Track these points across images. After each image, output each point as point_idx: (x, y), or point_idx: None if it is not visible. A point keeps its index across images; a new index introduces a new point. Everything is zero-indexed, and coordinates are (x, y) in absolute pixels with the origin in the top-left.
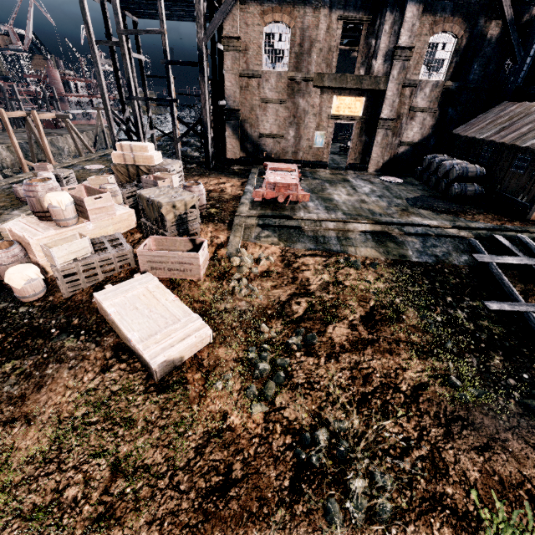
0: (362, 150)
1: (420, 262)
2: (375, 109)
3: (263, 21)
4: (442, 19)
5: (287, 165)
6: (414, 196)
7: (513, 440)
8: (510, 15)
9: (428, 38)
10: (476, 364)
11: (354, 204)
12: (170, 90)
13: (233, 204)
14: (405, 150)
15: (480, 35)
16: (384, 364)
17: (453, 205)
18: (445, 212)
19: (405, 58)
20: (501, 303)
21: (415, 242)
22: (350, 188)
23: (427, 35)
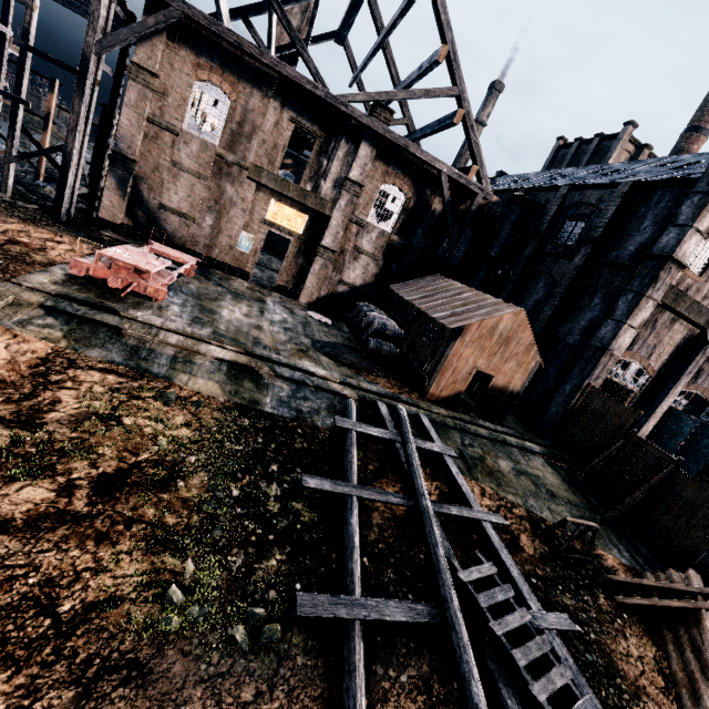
0: (297, 274)
1: (272, 414)
2: (319, 233)
3: (196, 74)
4: (394, 173)
5: (181, 255)
6: (330, 340)
7: (200, 700)
8: (448, 197)
9: (380, 185)
10: (237, 566)
11: (243, 326)
12: (19, 85)
13: (37, 270)
14: (345, 290)
15: (426, 204)
16: (69, 559)
17: (365, 361)
18: (348, 366)
19: (355, 193)
20: (325, 479)
21: (285, 388)
22: (257, 309)
23: (379, 181)
